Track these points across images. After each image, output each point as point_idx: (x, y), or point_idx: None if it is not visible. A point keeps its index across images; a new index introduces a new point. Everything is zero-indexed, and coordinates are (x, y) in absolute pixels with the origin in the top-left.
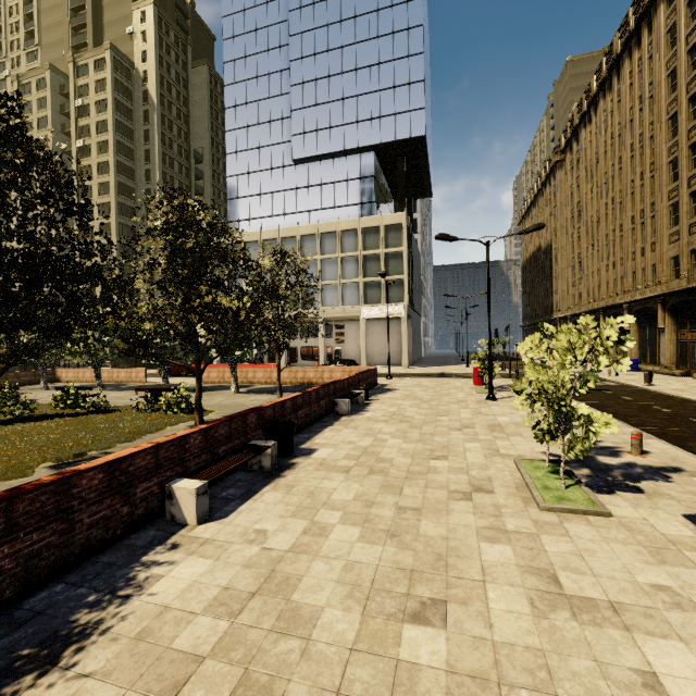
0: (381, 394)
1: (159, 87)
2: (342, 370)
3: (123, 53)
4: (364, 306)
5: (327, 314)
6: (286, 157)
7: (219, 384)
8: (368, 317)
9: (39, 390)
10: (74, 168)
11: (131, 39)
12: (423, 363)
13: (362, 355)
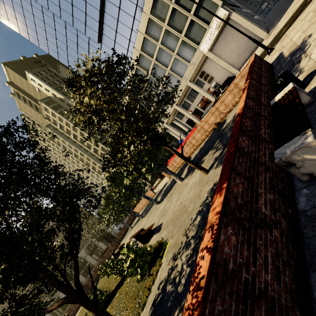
0: (299, 62)
1: (59, 92)
2: (228, 92)
3: (44, 98)
4: (199, 45)
5: (188, 77)
6: (96, 46)
7: (177, 172)
8: (208, 48)
9: (130, 231)
10: (79, 143)
11: (41, 91)
12: (274, 22)
13: (229, 69)
